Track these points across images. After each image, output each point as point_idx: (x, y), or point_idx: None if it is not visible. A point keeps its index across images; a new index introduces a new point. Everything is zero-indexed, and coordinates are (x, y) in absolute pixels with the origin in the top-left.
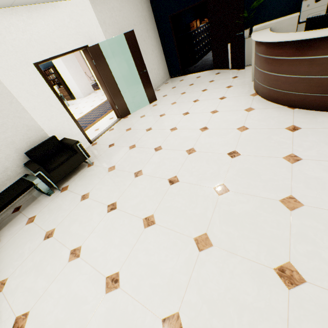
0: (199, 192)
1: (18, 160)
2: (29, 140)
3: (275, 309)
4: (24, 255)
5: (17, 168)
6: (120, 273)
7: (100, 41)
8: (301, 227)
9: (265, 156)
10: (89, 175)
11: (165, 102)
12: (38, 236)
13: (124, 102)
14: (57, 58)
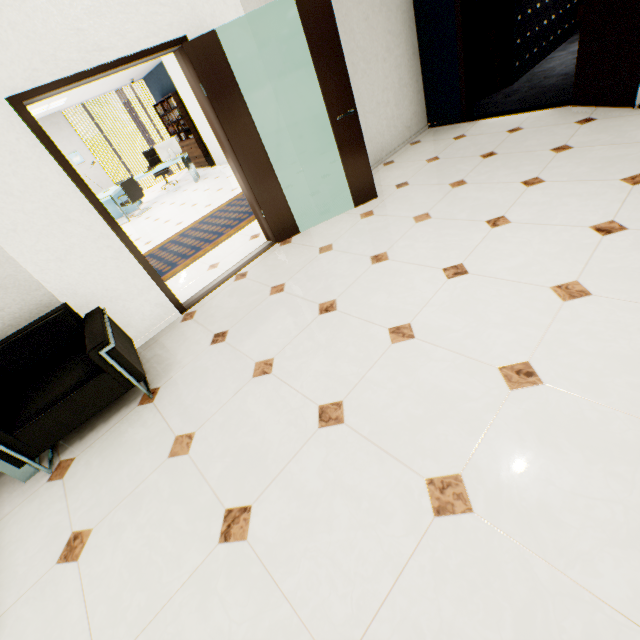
0: None
1: None
2: (2, 314)
3: None
4: None
5: None
6: None
7: (226, 22)
8: None
9: None
10: (126, 443)
11: (397, 208)
12: None
13: (285, 201)
14: (93, 80)
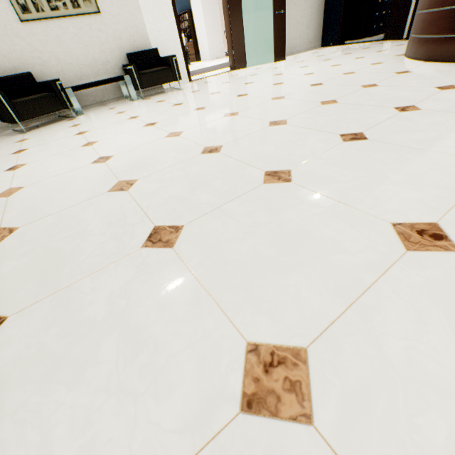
0: (257, 99)
1: (119, 59)
2: (134, 44)
3: (249, 131)
4: (98, 118)
5: (116, 68)
6: (158, 122)
7: None
8: (318, 110)
9: (345, 85)
10: (173, 94)
11: (292, 61)
12: (112, 113)
13: (244, 48)
14: None
